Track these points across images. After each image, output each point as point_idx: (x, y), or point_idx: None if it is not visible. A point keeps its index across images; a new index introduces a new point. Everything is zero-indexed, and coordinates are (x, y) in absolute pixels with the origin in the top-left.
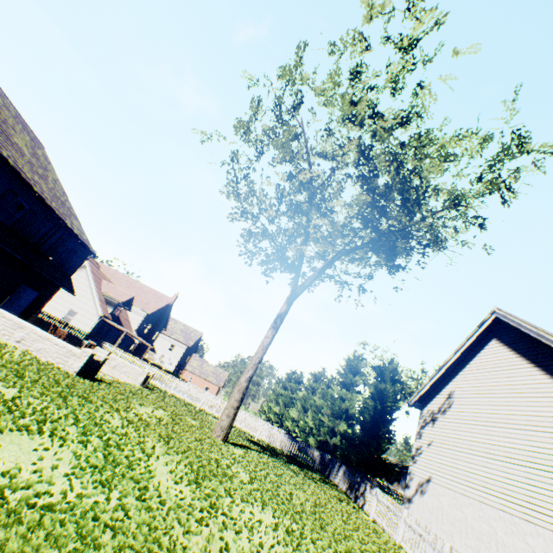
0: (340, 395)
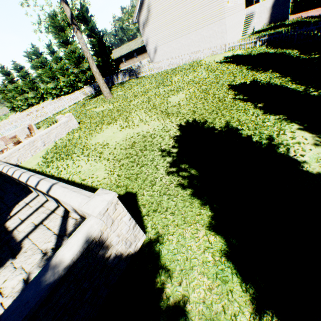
0: (69, 51)
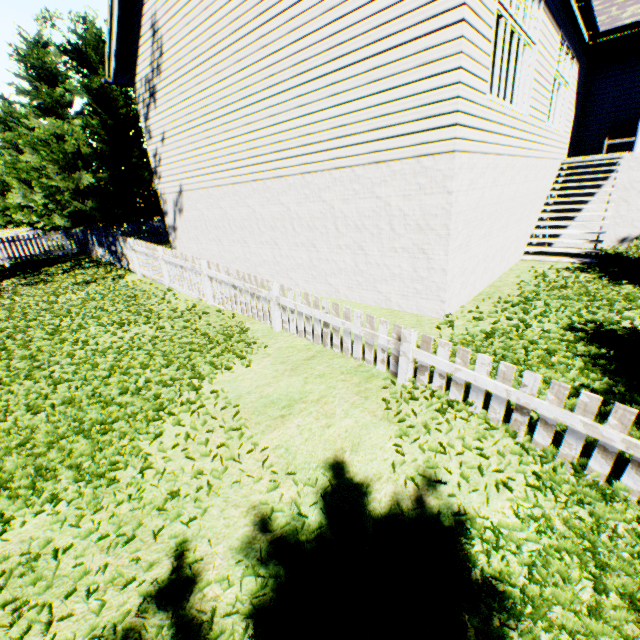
0: (55, 133)
